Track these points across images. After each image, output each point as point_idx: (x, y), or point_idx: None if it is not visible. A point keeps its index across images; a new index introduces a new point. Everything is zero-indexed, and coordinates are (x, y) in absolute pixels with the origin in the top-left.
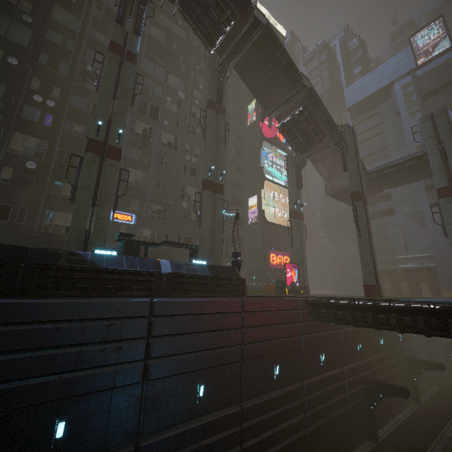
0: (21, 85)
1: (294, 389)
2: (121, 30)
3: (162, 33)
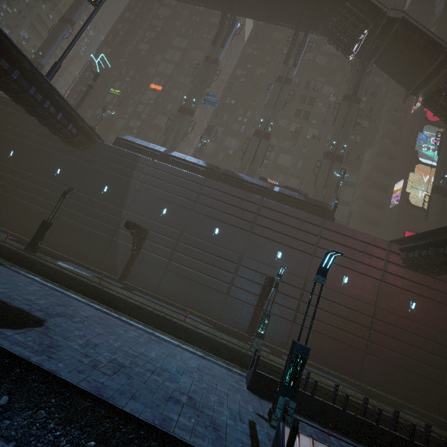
0: (234, 113)
1: (360, 303)
2: (285, 67)
3: (325, 58)
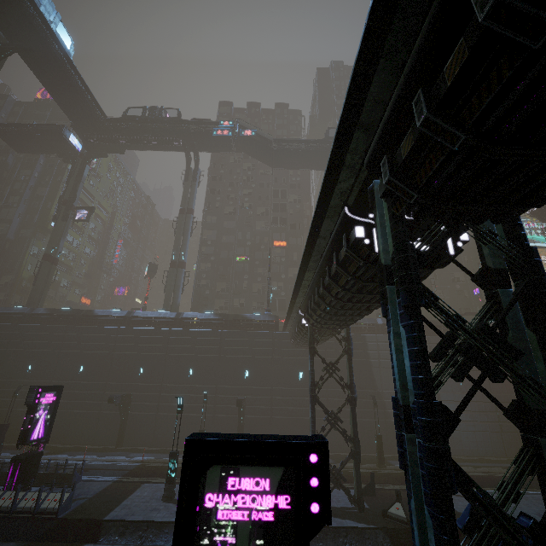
0: None
1: None
2: None
3: None
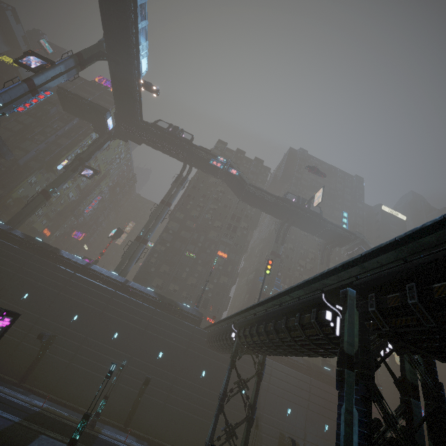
0: None
1: None
2: (322, 266)
3: None
